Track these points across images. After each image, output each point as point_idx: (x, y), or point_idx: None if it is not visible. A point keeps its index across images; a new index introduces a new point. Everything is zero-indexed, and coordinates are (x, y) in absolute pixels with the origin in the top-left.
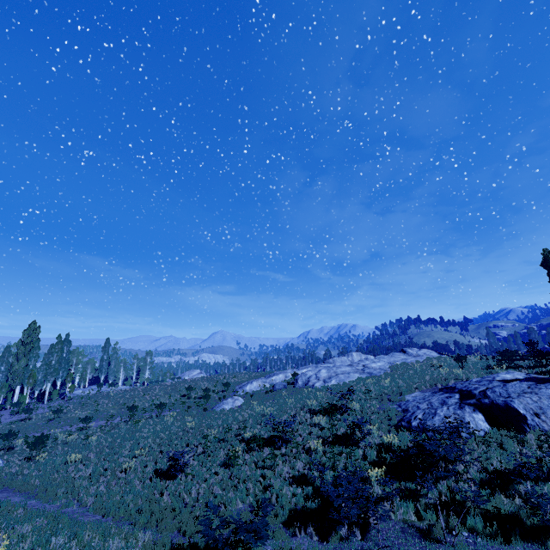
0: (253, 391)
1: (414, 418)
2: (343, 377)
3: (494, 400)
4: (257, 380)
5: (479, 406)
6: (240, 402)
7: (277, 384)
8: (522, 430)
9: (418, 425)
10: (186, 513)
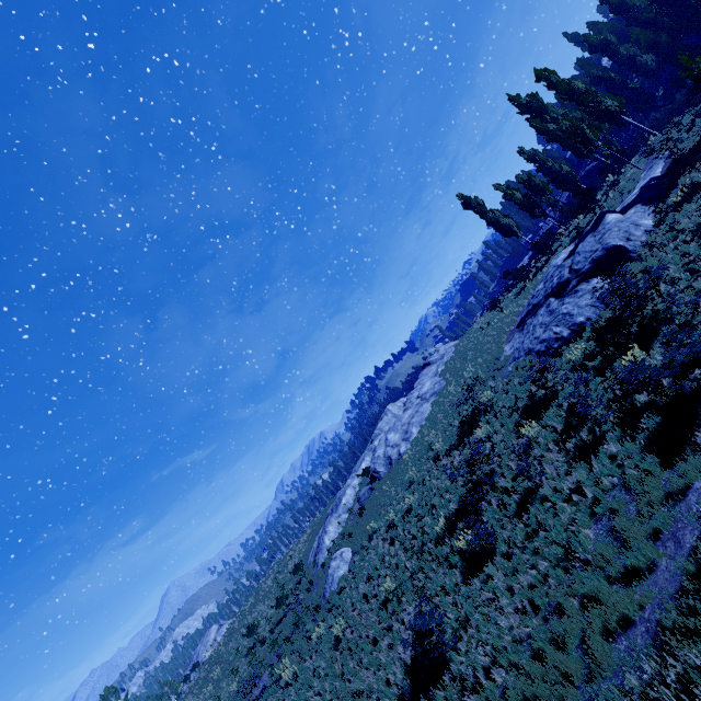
0: (338, 537)
1: (556, 334)
2: (418, 418)
3: (592, 259)
4: (329, 522)
5: (586, 277)
6: (348, 552)
7: (361, 496)
8: (630, 261)
9: (572, 329)
10: (569, 623)
